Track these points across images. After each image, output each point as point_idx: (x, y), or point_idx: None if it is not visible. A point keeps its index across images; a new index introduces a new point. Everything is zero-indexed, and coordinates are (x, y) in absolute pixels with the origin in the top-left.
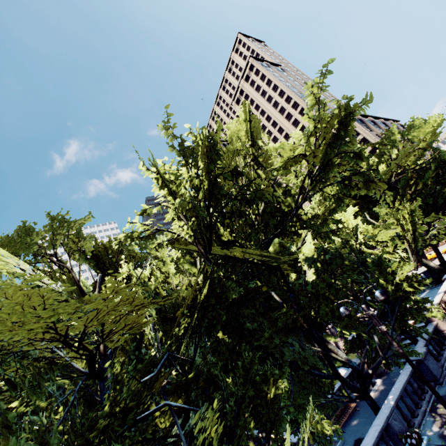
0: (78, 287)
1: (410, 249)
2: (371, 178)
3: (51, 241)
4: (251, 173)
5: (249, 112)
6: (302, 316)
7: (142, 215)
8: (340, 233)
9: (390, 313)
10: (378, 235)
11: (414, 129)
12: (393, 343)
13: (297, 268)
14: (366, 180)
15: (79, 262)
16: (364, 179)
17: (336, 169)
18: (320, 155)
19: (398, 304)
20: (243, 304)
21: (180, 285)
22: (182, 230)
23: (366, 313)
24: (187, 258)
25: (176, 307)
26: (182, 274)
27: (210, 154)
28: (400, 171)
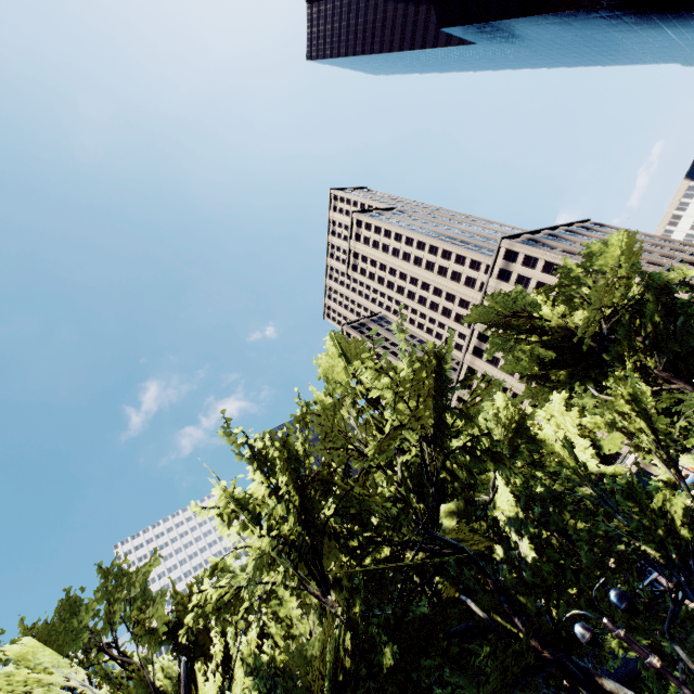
0: (154, 692)
1: (663, 461)
2: (496, 453)
3: (110, 614)
4: (370, 422)
5: (341, 346)
6: (536, 632)
7: (214, 573)
8: (542, 462)
9: (688, 588)
10: (605, 445)
11: (597, 257)
12: (683, 690)
13: (504, 531)
14: (493, 456)
15: (151, 643)
16: (562, 336)
17: (514, 336)
18: (431, 414)
19: (691, 566)
20: (420, 649)
21: (310, 640)
22: (278, 571)
23: (616, 635)
24: (314, 583)
25: (310, 690)
26: (311, 615)
27: (283, 461)
28: (611, 310)
